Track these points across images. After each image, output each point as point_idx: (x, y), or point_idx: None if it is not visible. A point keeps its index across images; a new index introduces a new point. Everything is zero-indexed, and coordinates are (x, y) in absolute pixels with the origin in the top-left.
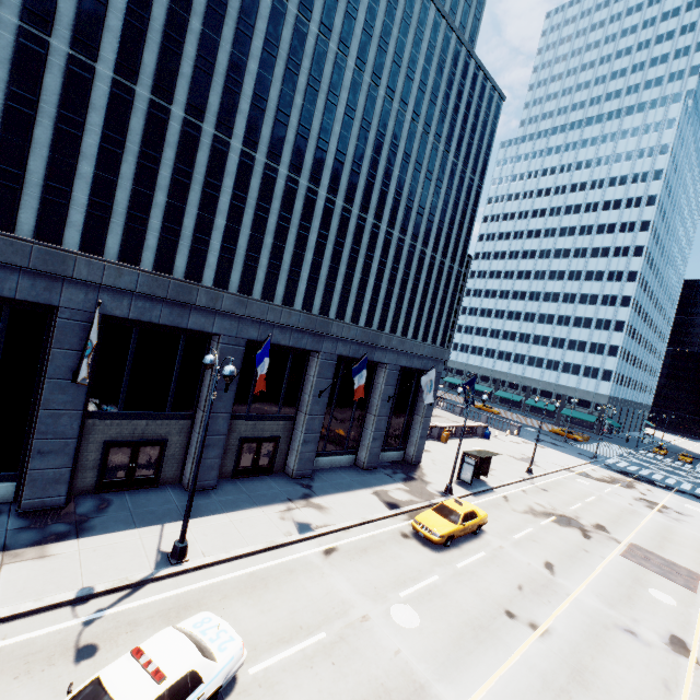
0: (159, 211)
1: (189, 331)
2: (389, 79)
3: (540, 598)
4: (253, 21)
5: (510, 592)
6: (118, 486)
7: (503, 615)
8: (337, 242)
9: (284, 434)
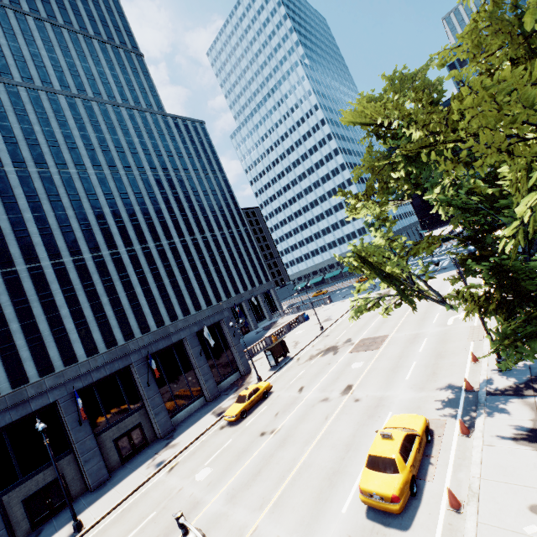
0: (19, 334)
1: (39, 410)
2: (122, 162)
3: (285, 413)
4: (11, 193)
5: (269, 421)
6: (47, 518)
7: (259, 437)
8: (152, 269)
9: (143, 418)
